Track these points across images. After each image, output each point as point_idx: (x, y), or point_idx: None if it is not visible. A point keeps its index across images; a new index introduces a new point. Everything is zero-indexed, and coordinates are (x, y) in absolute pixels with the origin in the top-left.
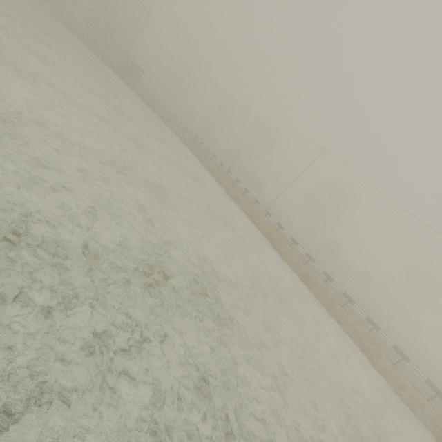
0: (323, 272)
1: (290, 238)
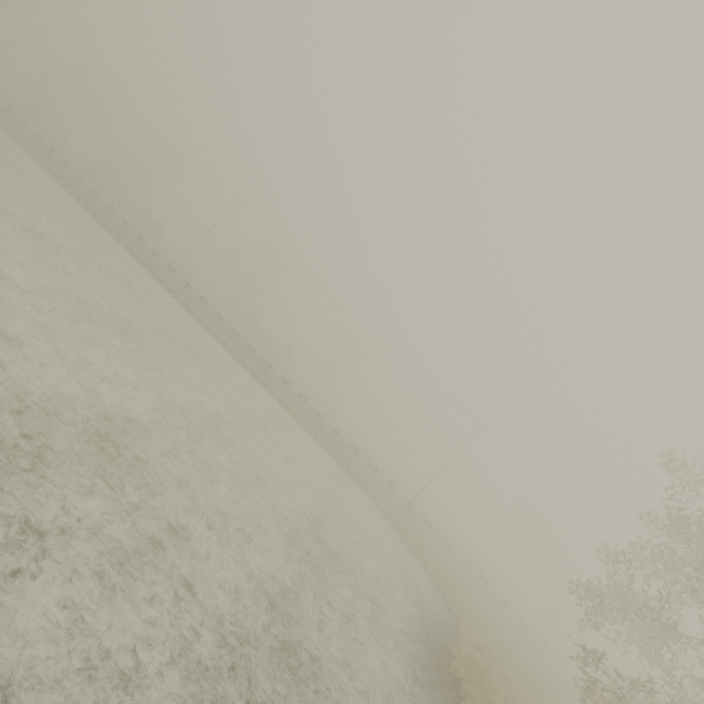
0: (231, 328)
1: (199, 297)
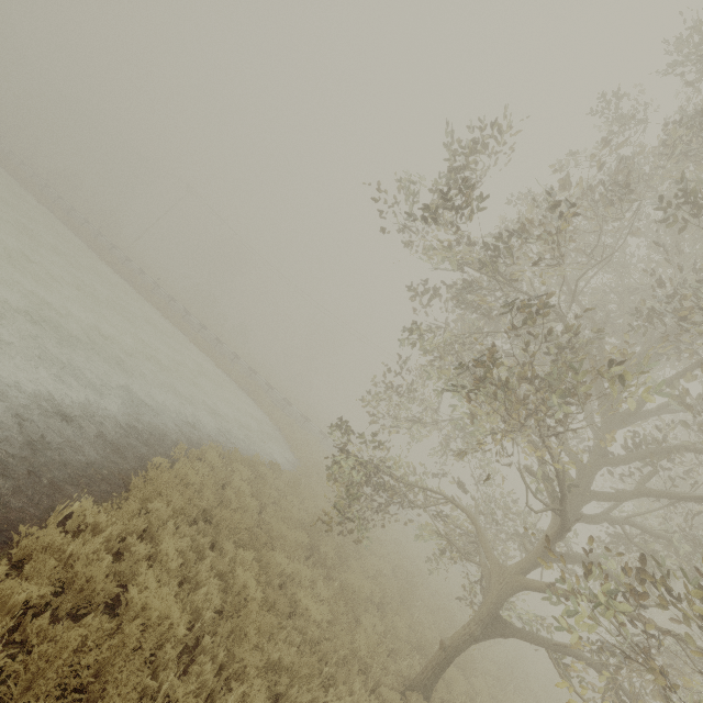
0: (153, 282)
1: (124, 257)
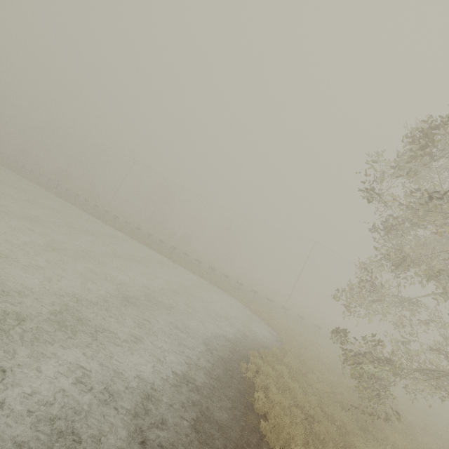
0: (136, 227)
1: (114, 216)
